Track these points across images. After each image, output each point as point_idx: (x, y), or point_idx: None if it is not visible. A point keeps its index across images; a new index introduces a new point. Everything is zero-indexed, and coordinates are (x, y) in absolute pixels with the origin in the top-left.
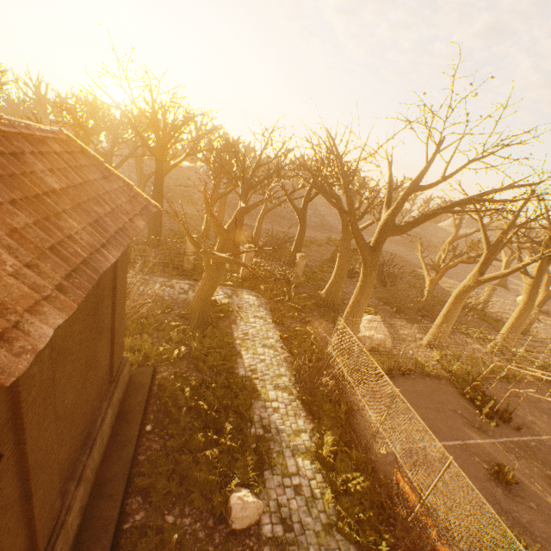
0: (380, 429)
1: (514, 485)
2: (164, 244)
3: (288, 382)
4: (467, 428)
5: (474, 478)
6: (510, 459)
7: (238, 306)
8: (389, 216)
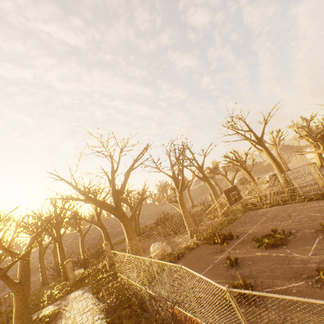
0: (143, 288)
1: (240, 261)
2: (4, 312)
3: (100, 321)
4: (214, 256)
5: (221, 275)
6: (236, 252)
7: (65, 305)
8: (112, 189)
